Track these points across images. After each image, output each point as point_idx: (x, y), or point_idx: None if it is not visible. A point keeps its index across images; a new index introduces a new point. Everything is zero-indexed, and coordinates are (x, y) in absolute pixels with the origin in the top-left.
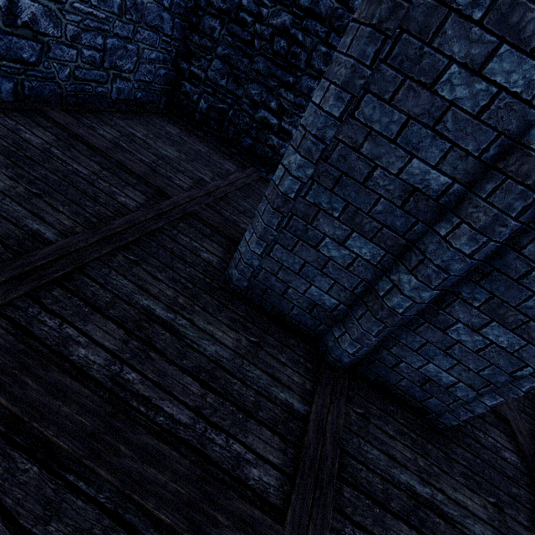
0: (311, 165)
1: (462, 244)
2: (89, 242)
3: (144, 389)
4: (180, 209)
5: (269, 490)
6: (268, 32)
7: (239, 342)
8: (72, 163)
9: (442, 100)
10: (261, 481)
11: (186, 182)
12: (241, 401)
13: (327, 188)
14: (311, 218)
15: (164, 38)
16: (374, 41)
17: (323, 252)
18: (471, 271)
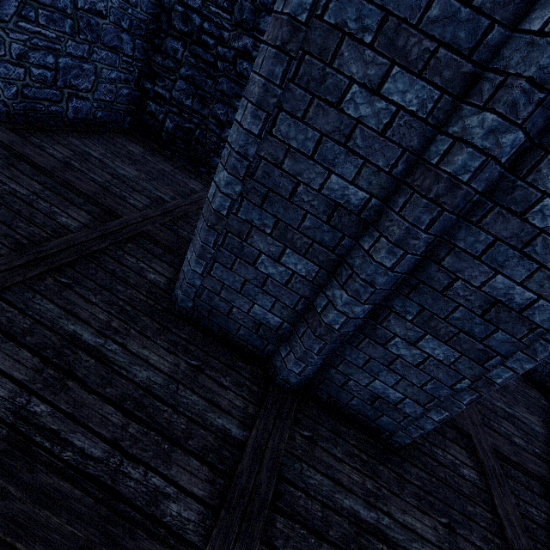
0: (238, 182)
1: (382, 257)
2: (14, 264)
3: (52, 422)
4: (130, 229)
5: (188, 526)
6: (231, 54)
7: (177, 366)
8: (9, 183)
9: (349, 118)
10: (179, 516)
11: (142, 202)
12: (169, 430)
13: (256, 205)
14: (245, 235)
15: (124, 59)
16: (280, 62)
17: (261, 270)
18: (399, 284)
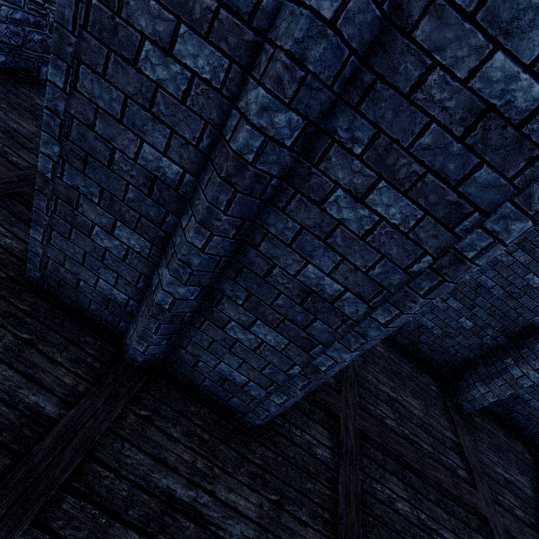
0: (55, 142)
1: (193, 237)
2: None
3: None
4: None
5: None
6: None
7: None
8: None
9: (149, 80)
10: None
11: (30, 161)
12: None
13: (79, 170)
14: (75, 203)
15: None
16: (68, 3)
17: (98, 242)
18: (226, 267)
